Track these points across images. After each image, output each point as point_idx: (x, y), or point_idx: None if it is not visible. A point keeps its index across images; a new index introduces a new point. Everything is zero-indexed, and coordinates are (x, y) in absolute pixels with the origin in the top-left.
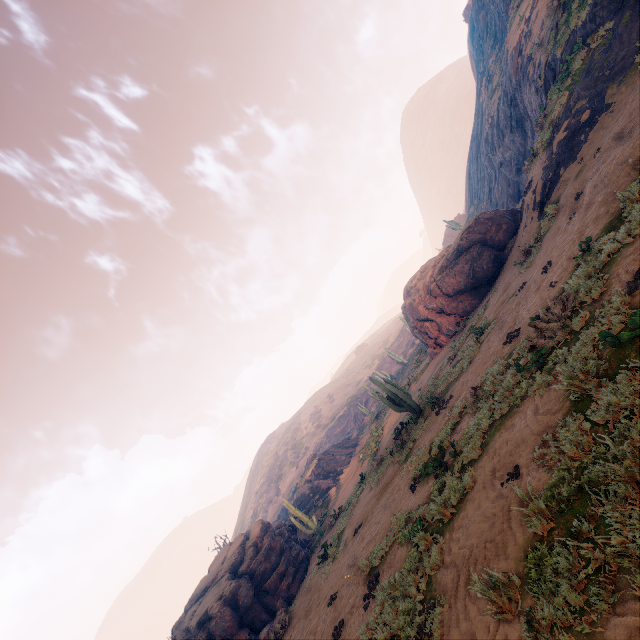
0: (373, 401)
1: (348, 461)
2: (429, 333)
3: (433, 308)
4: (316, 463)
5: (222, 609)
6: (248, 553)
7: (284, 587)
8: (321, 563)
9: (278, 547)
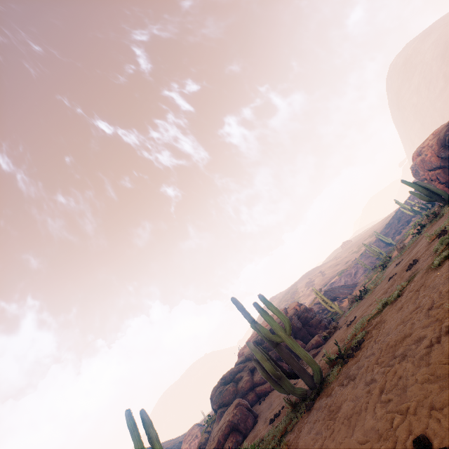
0: (362, 272)
1: (350, 292)
2: (440, 178)
3: (447, 155)
4: (323, 293)
5: (283, 326)
6: (291, 311)
7: (323, 325)
8: (358, 301)
9: (312, 310)
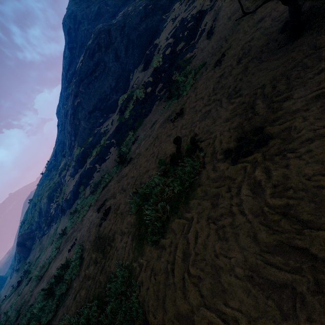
0: None
1: None
2: None
3: None
4: None
5: None
6: None
7: None
8: None
9: None
